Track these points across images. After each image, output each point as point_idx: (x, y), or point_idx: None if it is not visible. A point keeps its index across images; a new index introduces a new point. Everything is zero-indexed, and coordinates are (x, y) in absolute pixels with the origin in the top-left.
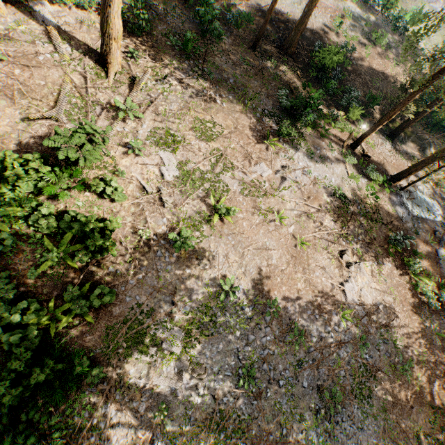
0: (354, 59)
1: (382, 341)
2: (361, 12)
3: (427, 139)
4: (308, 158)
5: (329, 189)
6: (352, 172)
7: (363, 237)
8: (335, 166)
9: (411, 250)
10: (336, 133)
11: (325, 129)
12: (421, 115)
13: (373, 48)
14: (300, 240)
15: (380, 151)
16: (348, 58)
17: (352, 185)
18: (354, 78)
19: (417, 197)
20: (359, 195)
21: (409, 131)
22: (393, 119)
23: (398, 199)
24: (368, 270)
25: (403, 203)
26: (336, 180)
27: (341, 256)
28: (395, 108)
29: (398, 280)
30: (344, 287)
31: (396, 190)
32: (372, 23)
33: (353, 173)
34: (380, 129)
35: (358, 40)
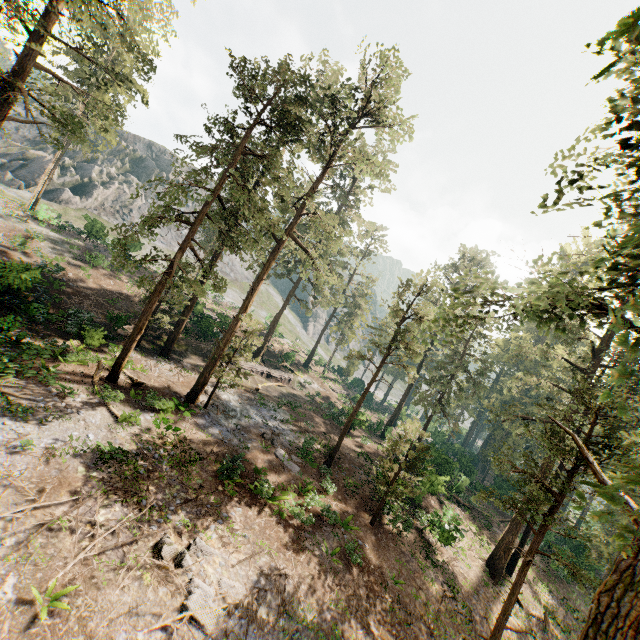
0: (69, 280)
1: (292, 639)
2: (60, 235)
3: (206, 347)
4: (18, 421)
5: (88, 454)
6: (124, 412)
7: (183, 495)
8: (88, 414)
9: (253, 471)
10: (73, 368)
11: (48, 368)
12: (182, 325)
13: (95, 269)
14: (48, 596)
15: (158, 374)
16: (58, 279)
17: (132, 429)
18: (79, 301)
19: (228, 408)
20: (149, 438)
21: (183, 345)
22: (158, 337)
23: (207, 420)
24: (215, 542)
25: (216, 421)
26: (99, 434)
27: (159, 554)
28: (141, 319)
29: (260, 521)
30: (190, 609)
31: (200, 410)
32: (81, 247)
33: (125, 412)
34: (147, 350)
35: (67, 262)
